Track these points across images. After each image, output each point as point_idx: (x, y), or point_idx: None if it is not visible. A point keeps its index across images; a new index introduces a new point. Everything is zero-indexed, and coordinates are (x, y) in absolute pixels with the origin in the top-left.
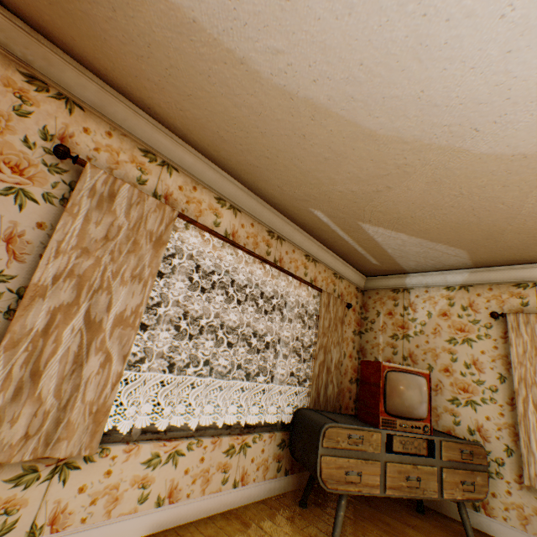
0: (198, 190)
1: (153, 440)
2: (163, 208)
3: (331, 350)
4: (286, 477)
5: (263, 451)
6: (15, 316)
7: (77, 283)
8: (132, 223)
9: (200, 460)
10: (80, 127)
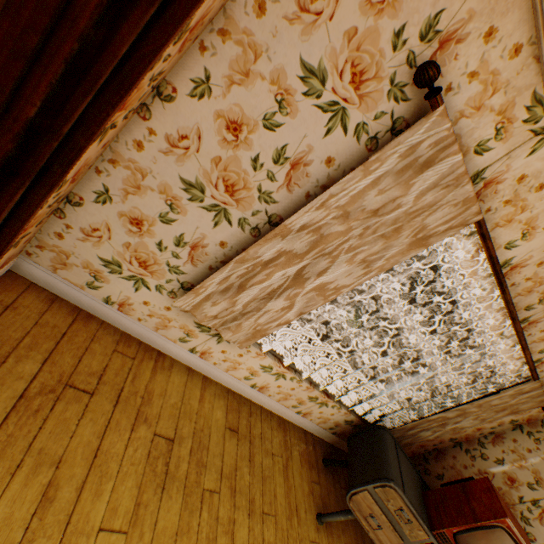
0: (543, 190)
1: (275, 358)
2: (468, 205)
3: (467, 417)
4: (330, 434)
5: (332, 414)
6: (255, 243)
7: (315, 240)
8: (414, 207)
9: (291, 388)
10: (486, 25)
